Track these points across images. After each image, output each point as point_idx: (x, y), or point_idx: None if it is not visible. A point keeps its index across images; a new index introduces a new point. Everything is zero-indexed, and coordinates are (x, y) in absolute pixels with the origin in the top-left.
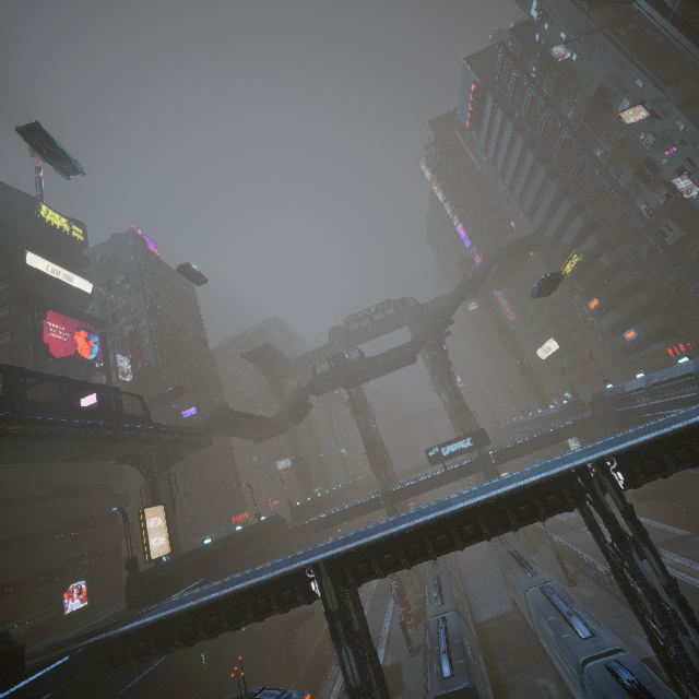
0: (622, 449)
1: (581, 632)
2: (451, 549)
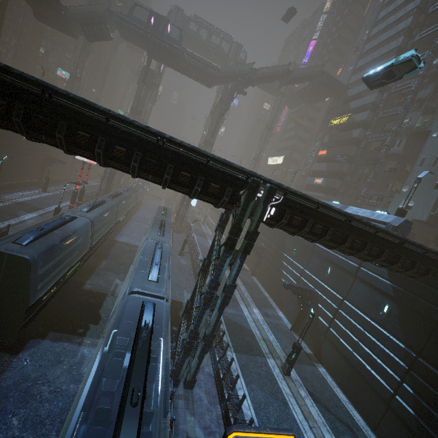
0: (299, 192)
1: (151, 276)
2: (88, 154)
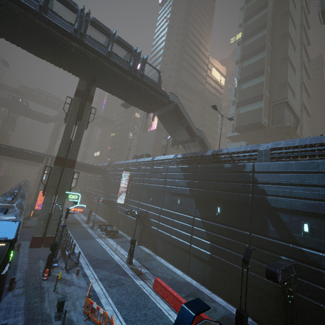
0: None
1: (22, 184)
2: (4, 154)
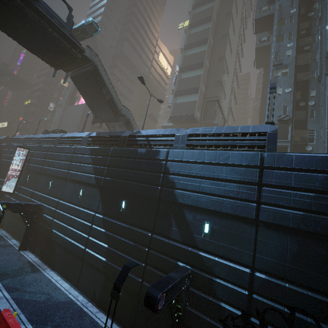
0: None
1: None
2: None
